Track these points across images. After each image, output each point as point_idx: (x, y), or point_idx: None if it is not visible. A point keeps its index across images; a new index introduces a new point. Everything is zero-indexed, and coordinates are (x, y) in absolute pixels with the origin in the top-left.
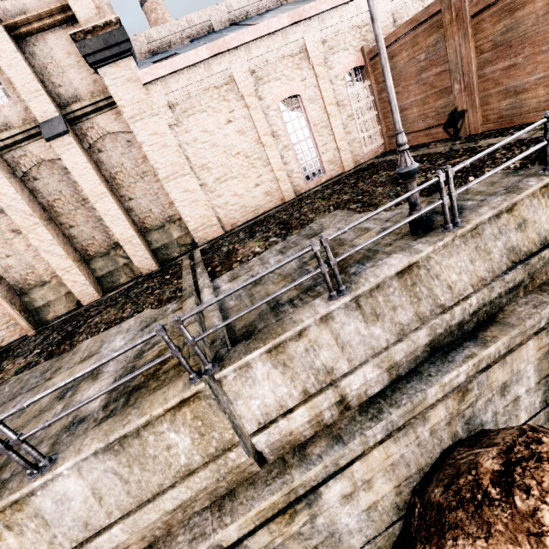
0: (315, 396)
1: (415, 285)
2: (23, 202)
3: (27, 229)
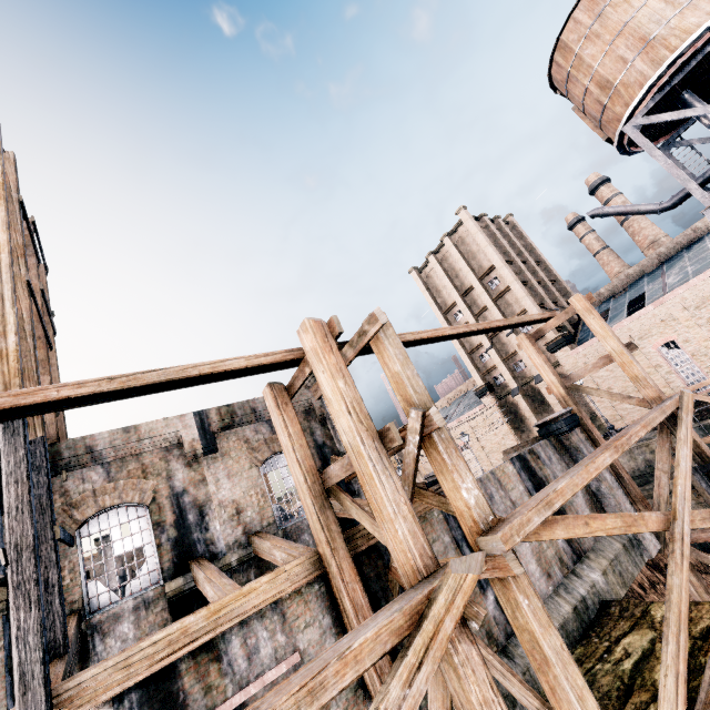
0: None
1: None
2: (528, 407)
3: (529, 418)
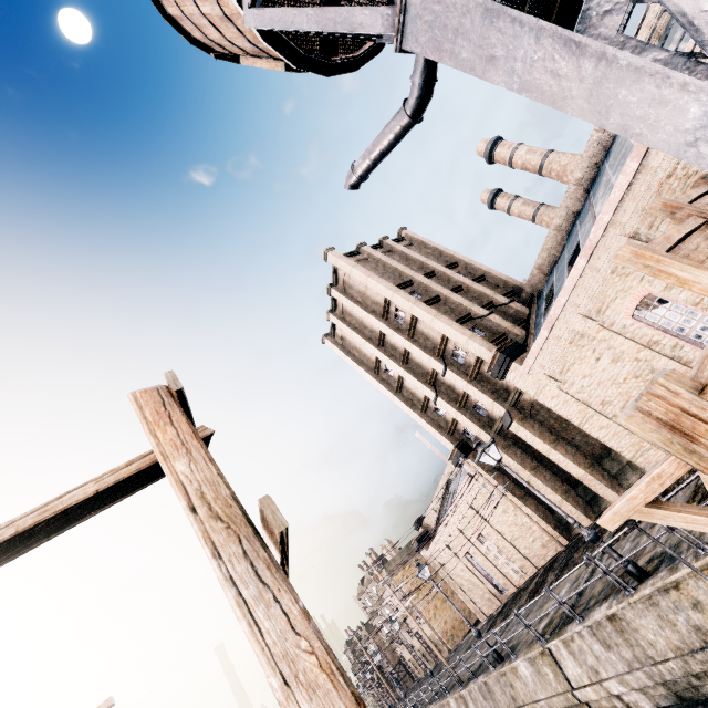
0: (593, 684)
1: (623, 632)
2: (518, 465)
3: (528, 479)
